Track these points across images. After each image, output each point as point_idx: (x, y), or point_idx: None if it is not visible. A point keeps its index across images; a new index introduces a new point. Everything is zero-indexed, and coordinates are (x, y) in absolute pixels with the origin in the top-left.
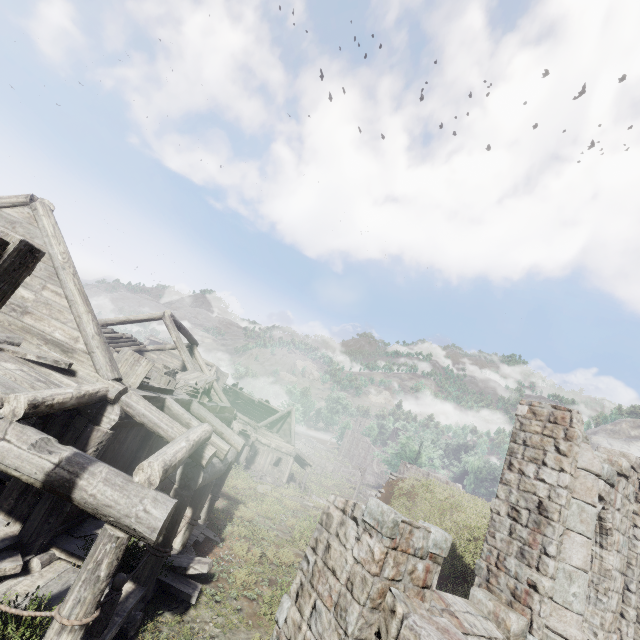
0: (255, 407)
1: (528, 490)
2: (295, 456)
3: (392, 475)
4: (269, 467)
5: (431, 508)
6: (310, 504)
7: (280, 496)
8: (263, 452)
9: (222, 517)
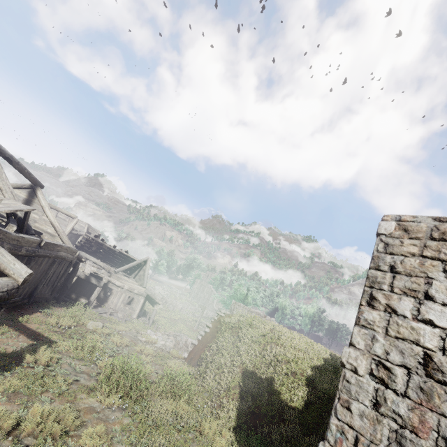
0: (116, 256)
1: (405, 337)
2: (148, 296)
3: (221, 312)
4: (121, 305)
5: (253, 342)
6: (142, 339)
7: (112, 332)
8: (116, 293)
9: (1, 364)
